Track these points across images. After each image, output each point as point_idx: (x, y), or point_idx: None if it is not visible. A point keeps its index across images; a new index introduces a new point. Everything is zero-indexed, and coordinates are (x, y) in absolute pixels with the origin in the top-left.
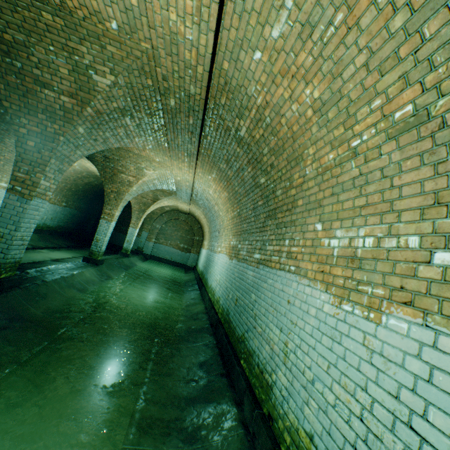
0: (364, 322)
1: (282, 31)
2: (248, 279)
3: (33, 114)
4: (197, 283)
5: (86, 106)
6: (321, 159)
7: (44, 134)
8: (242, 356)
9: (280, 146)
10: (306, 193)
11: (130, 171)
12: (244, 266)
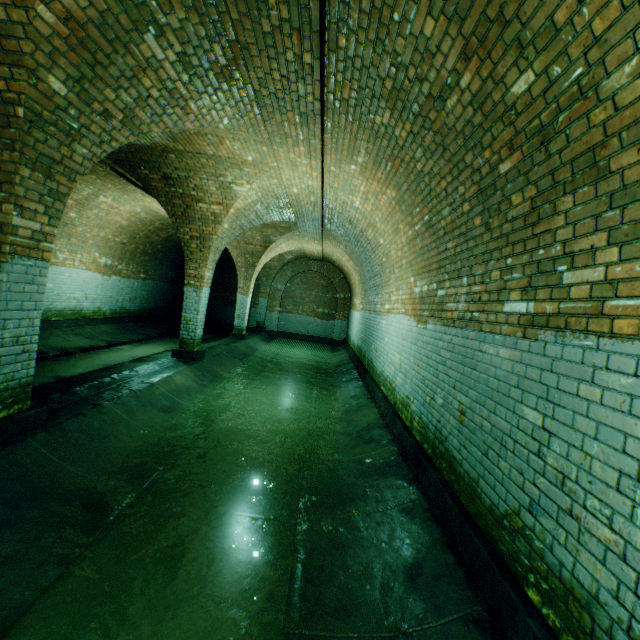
0: None
1: None
2: (494, 367)
3: None
4: (355, 367)
5: (31, 1)
6: None
7: None
8: (528, 579)
9: None
10: None
11: (211, 194)
12: (468, 334)
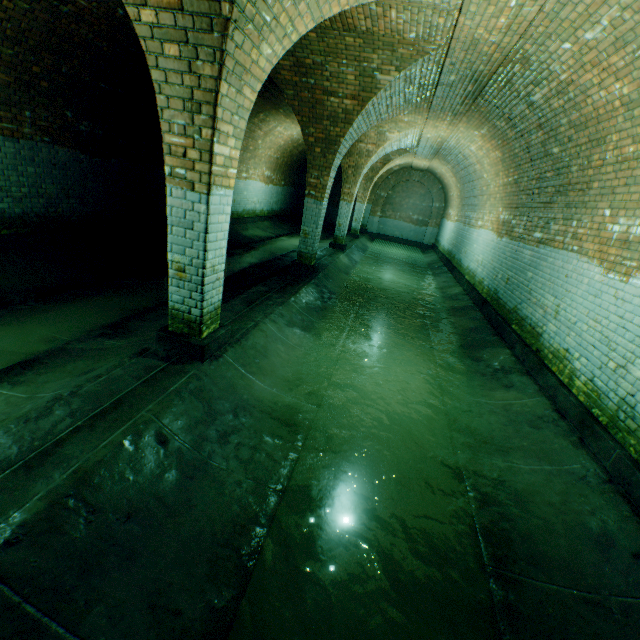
0: (618, 284)
1: (595, 37)
2: (524, 259)
3: (319, 123)
4: (445, 266)
5: (365, 105)
6: (622, 150)
7: (327, 139)
8: (513, 323)
9: (582, 123)
10: (602, 177)
11: (369, 138)
12: (519, 245)
